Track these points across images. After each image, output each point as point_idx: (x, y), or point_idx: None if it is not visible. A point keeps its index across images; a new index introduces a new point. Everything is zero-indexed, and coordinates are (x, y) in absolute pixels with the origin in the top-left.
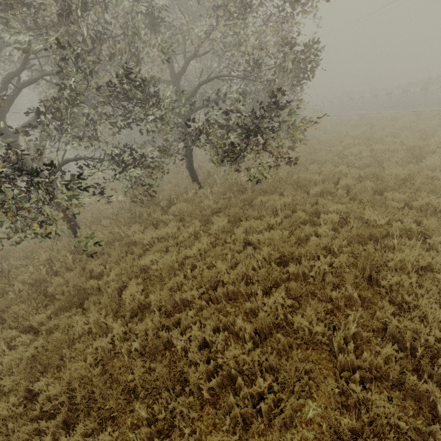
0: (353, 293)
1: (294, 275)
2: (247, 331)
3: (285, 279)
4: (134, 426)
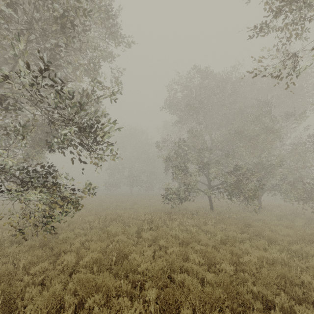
0: None
1: None
2: None
3: None
4: None
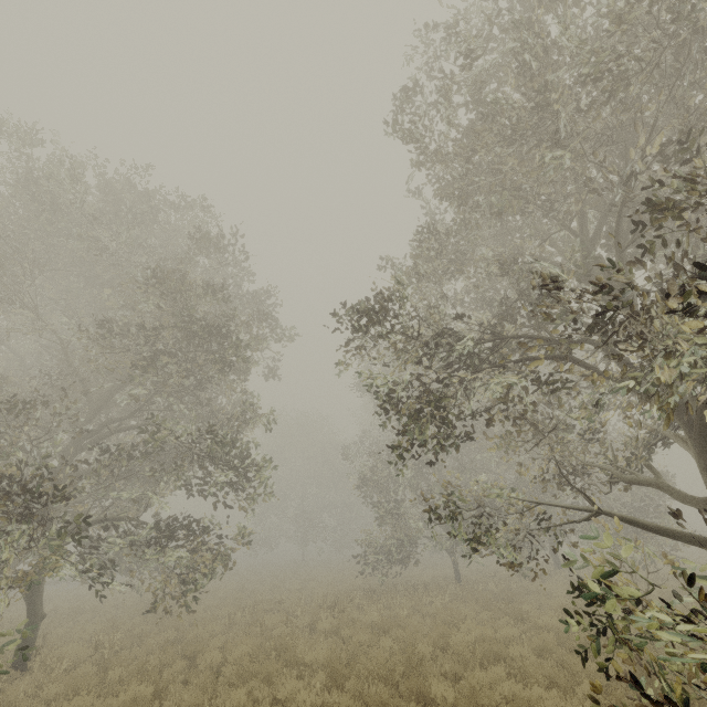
0: None
1: None
2: None
3: None
4: None
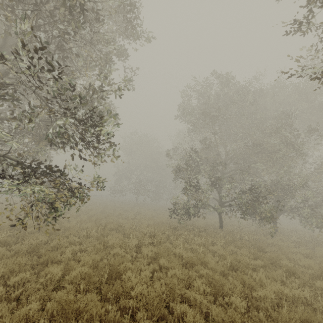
0: None
1: None
2: None
3: None
4: None
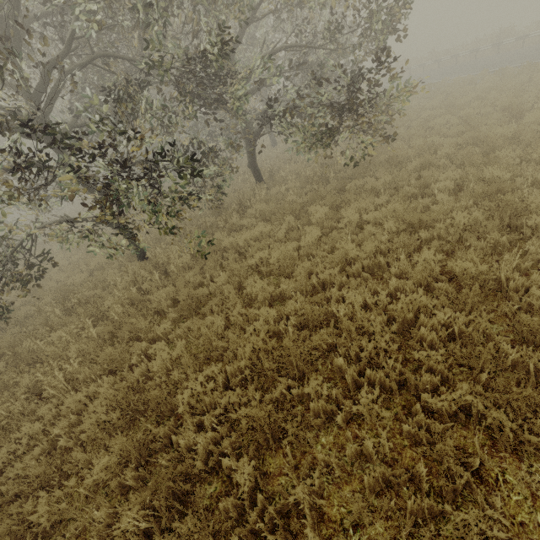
0: (500, 239)
1: (427, 241)
2: (408, 286)
3: (418, 246)
4: (327, 379)
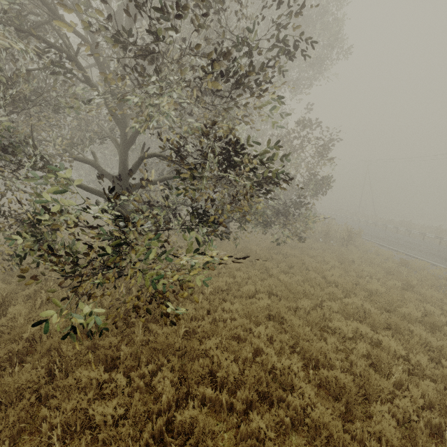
0: None
1: None
2: None
3: None
4: None
